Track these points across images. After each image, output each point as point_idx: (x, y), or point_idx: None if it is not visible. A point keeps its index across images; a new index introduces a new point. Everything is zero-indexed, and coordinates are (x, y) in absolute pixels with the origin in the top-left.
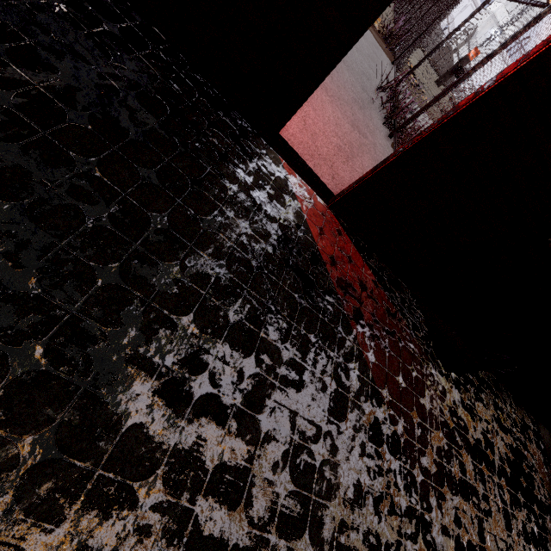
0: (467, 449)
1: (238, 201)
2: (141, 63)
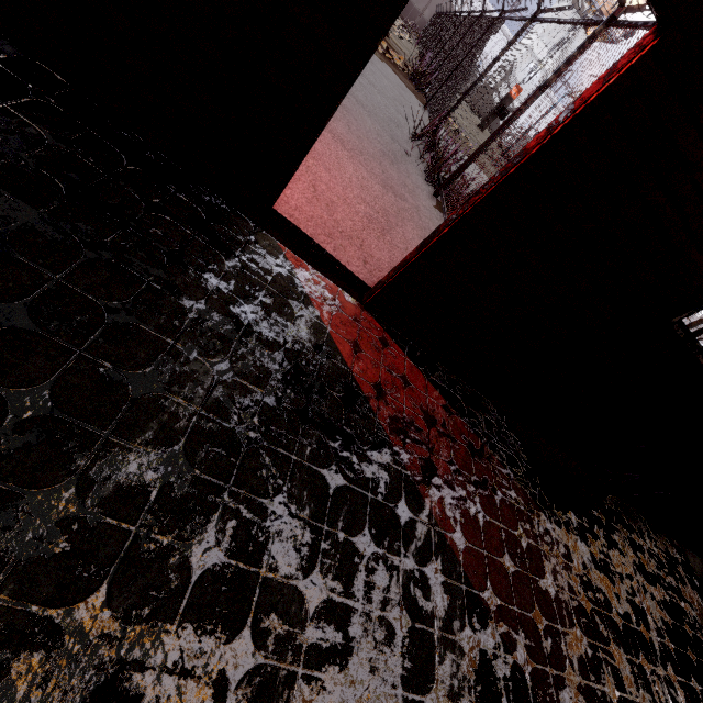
0: (617, 639)
1: (206, 327)
2: (8, 117)
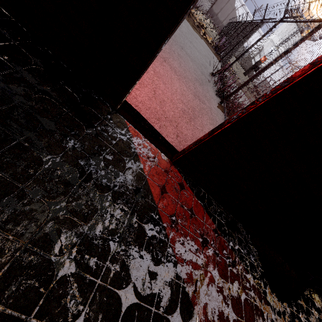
0: None
1: (55, 174)
2: None
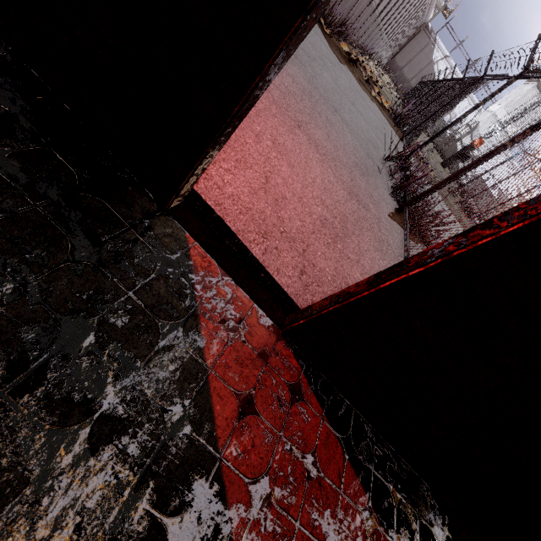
0: None
1: None
2: None
